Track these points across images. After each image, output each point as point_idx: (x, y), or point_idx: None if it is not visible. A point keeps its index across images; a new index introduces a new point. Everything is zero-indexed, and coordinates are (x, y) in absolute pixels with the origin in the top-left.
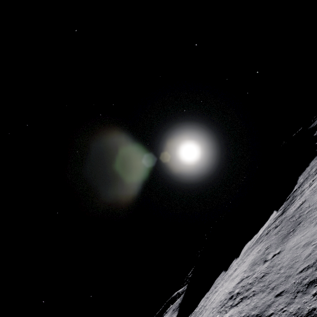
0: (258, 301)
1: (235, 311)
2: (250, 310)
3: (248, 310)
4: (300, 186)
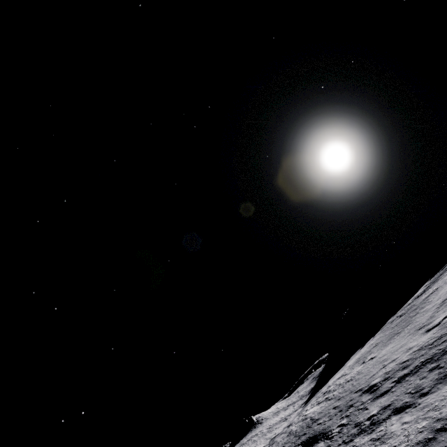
0: (326, 408)
1: (314, 409)
2: (317, 413)
3: (317, 413)
4: None
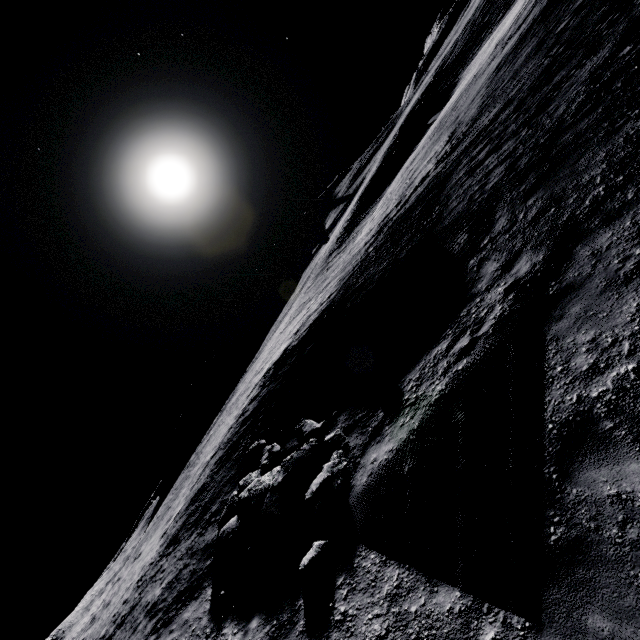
0: None
1: None
2: None
3: None
4: (248, 369)
